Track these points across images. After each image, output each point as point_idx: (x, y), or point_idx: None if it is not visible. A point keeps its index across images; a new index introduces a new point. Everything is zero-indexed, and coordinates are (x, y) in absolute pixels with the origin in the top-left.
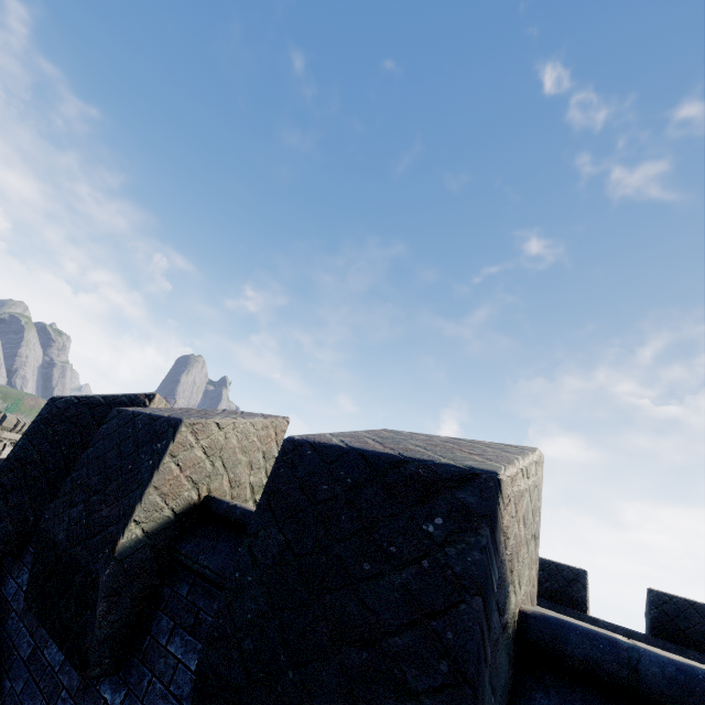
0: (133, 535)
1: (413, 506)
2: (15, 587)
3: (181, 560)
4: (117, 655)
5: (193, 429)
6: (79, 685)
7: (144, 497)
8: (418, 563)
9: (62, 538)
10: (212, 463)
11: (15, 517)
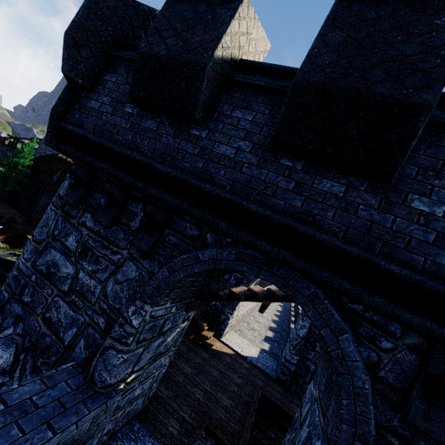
0: (219, 53)
1: (430, 15)
2: (99, 103)
3: (236, 79)
4: (203, 116)
5: (248, 4)
6: (175, 132)
7: (227, 32)
8: (429, 34)
9: (165, 52)
10: (246, 39)
11: (86, 65)
